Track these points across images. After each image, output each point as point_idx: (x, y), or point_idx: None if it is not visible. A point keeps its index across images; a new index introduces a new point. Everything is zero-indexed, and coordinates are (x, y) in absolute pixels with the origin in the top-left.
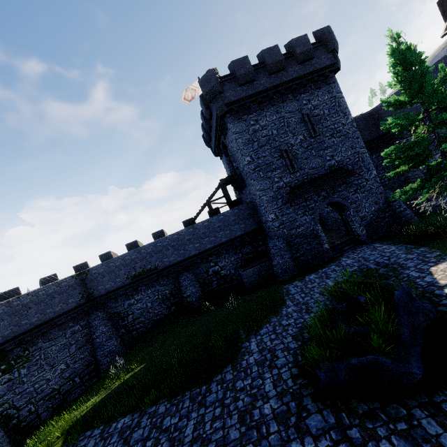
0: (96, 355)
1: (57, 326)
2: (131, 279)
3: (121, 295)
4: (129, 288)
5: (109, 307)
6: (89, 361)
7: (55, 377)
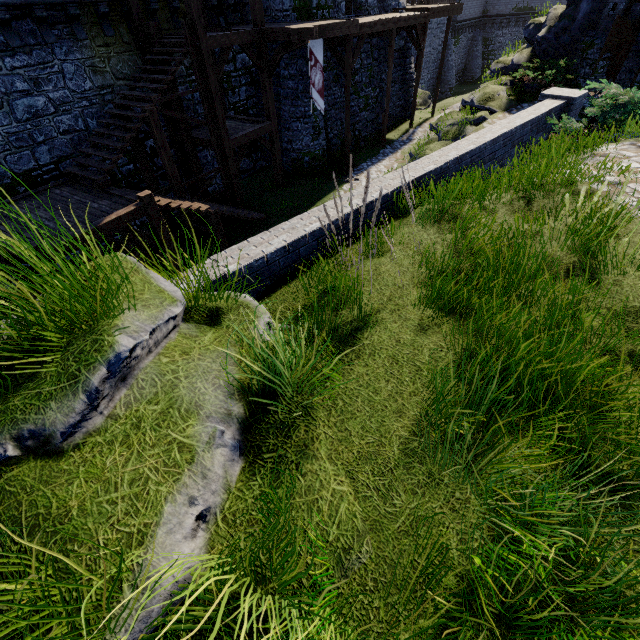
0: (470, 65)
1: (469, 27)
2: (515, 11)
3: (496, 24)
4: (505, 20)
5: (484, 31)
6: (462, 68)
7: (456, 66)
